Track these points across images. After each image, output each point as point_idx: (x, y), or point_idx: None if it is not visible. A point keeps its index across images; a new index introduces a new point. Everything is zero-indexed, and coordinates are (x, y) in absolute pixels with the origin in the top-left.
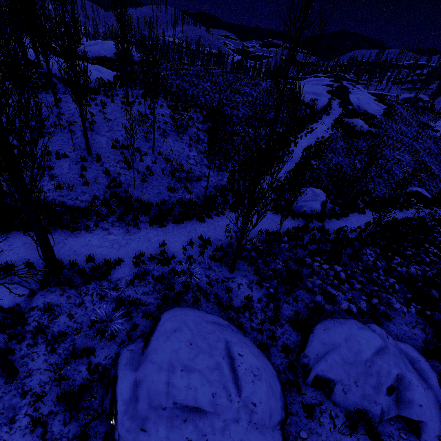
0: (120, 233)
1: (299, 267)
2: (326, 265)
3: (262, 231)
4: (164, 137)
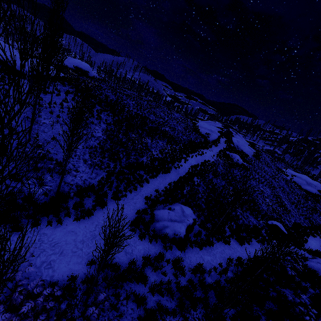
0: None
1: None
2: None
3: (96, 261)
4: (57, 124)
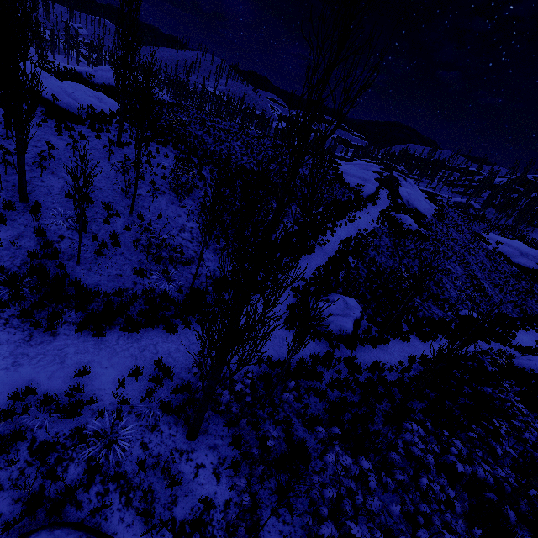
0: (11, 342)
1: (308, 433)
2: (346, 457)
3: (263, 359)
4: (155, 195)
